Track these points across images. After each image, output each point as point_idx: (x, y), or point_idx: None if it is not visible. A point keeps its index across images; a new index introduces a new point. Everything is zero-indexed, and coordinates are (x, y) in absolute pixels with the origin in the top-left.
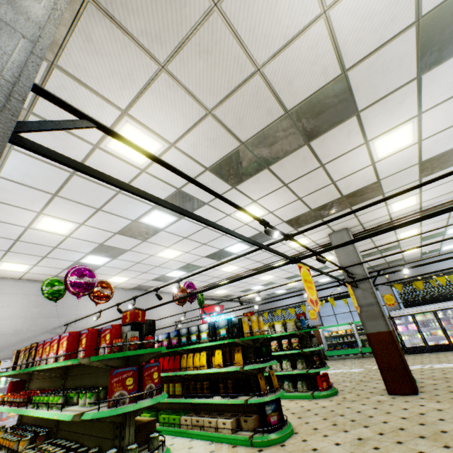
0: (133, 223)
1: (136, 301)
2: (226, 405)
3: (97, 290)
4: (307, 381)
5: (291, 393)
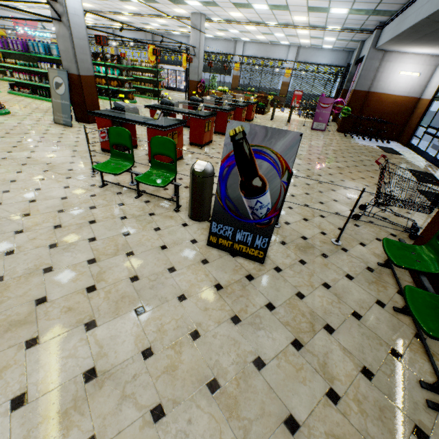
0: None
1: None
2: (5, 72)
3: None
4: None
5: None
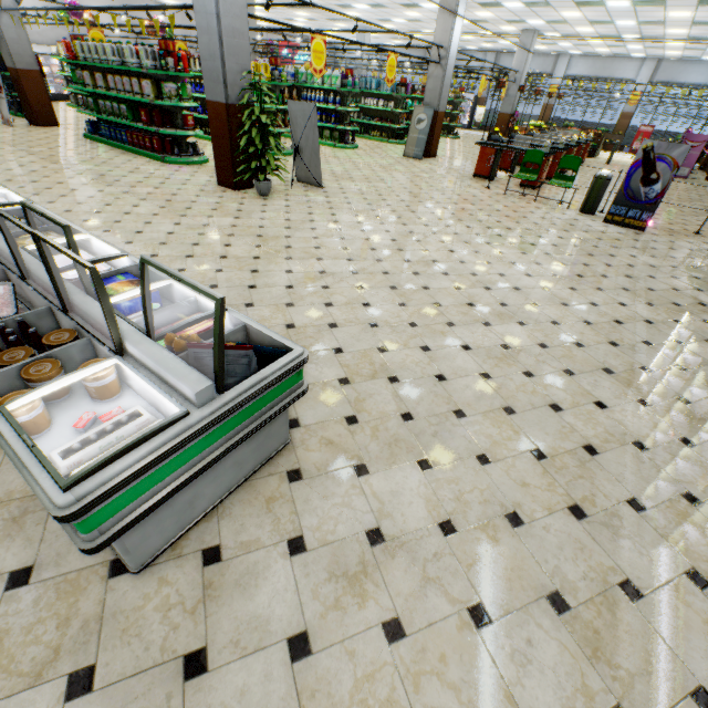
0: None
1: None
2: None
3: None
4: None
5: None
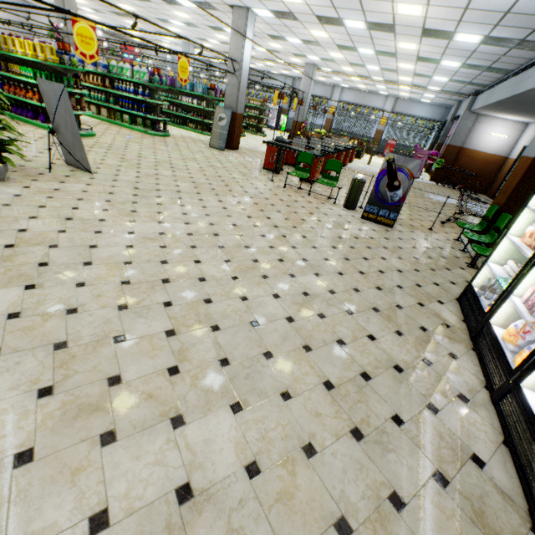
0: None
1: None
2: None
3: None
4: None
5: None
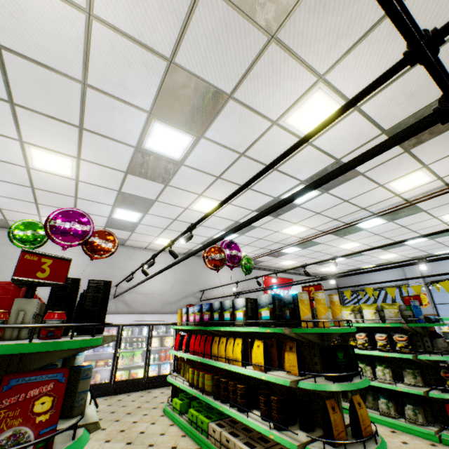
0: (137, 152)
1: (190, 267)
2: None
3: (92, 241)
4: (424, 406)
5: (392, 419)
